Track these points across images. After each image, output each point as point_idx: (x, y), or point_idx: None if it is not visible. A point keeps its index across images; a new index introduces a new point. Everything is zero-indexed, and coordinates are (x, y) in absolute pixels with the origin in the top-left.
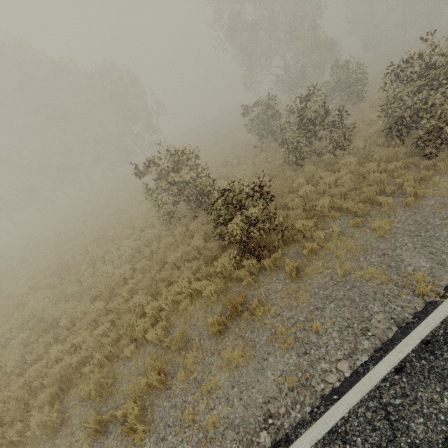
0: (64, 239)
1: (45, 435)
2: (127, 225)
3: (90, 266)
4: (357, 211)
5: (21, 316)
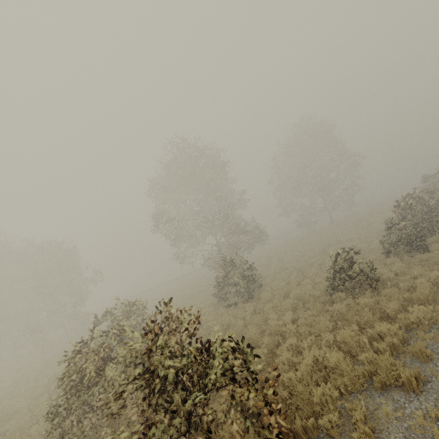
0: None
1: None
2: None
3: None
4: None
5: None
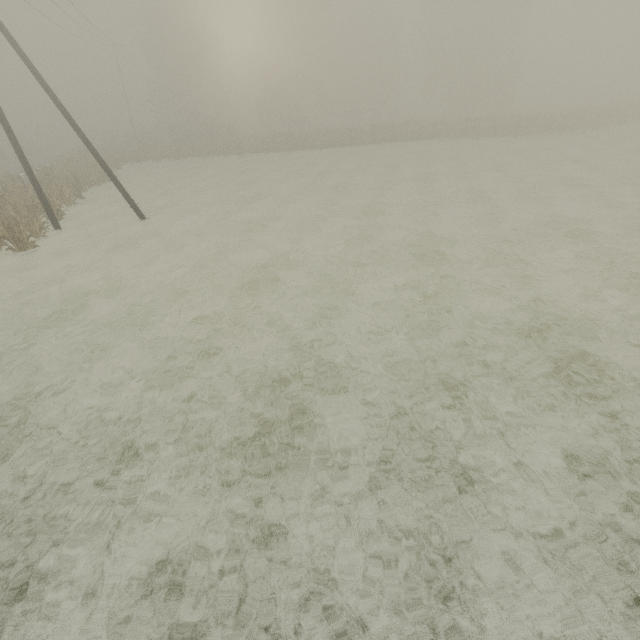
0: None
1: None
2: None
3: None
4: None
5: None
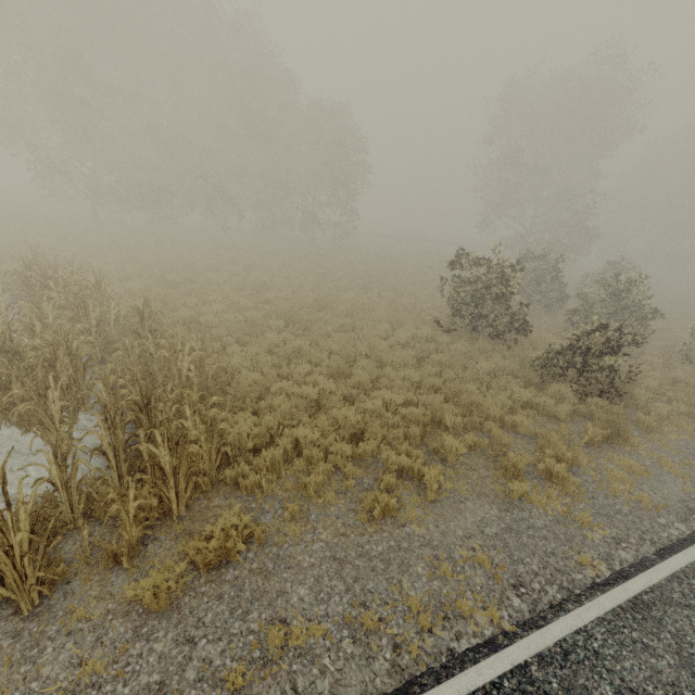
0: (237, 281)
1: (436, 462)
2: (357, 307)
3: (342, 331)
4: (687, 404)
5: (287, 344)
